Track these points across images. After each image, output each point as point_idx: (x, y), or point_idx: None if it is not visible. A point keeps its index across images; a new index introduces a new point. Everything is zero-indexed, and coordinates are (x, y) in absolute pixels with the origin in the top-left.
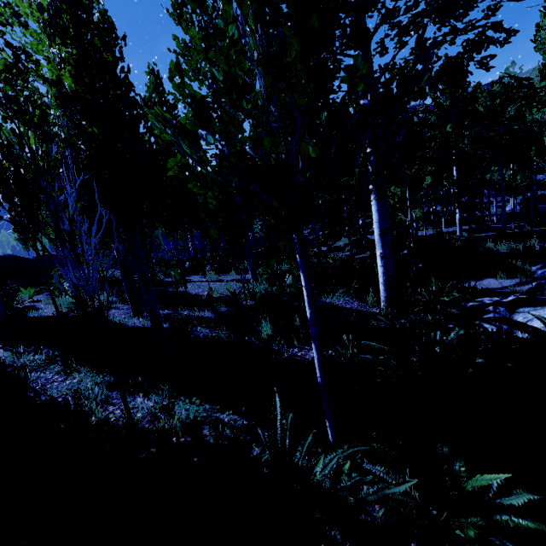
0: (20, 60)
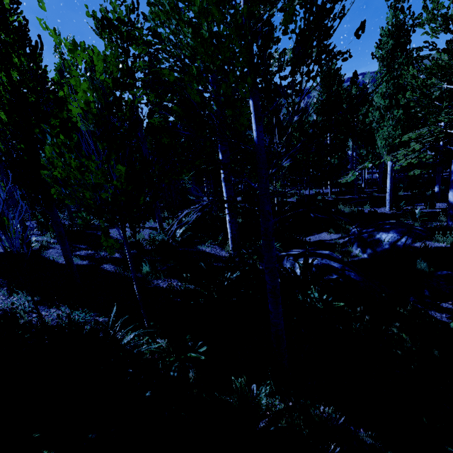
0: None
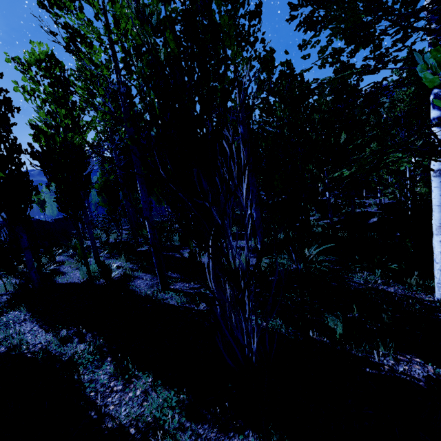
0: (76, 41)
